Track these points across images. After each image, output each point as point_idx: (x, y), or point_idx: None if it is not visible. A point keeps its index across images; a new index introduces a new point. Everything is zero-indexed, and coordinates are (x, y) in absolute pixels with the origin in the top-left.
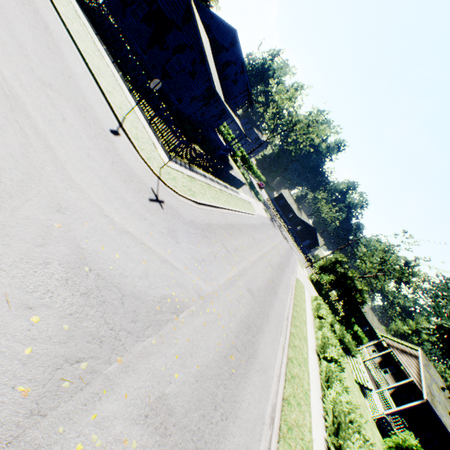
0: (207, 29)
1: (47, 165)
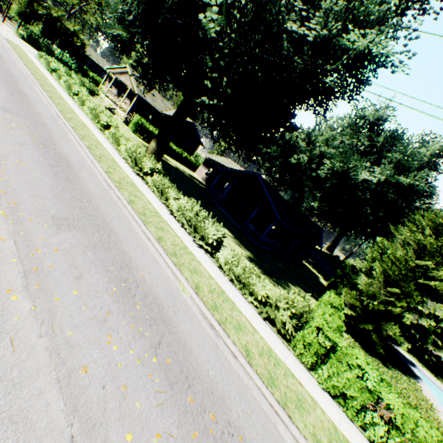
0: None
1: None
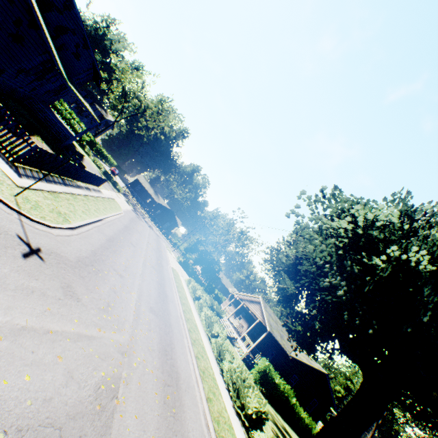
0: None
1: None
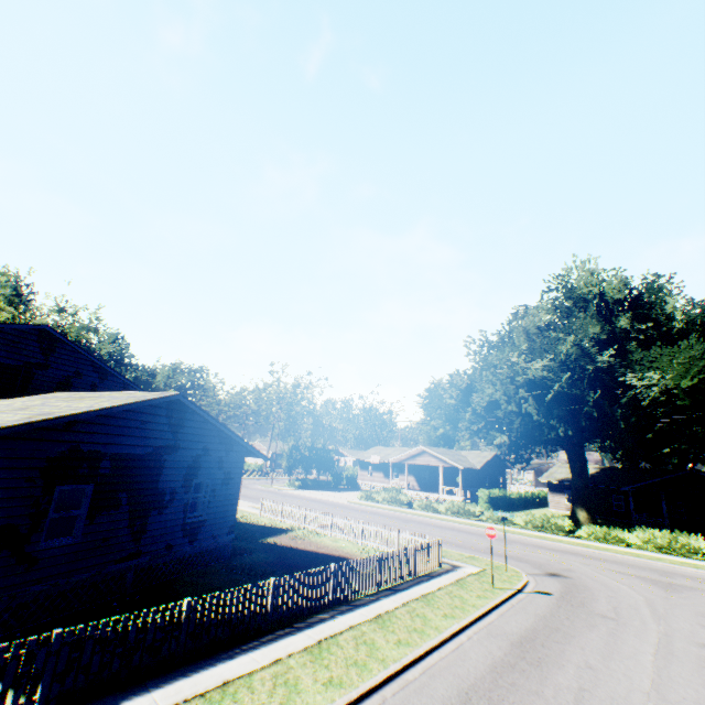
0: None
1: (659, 603)
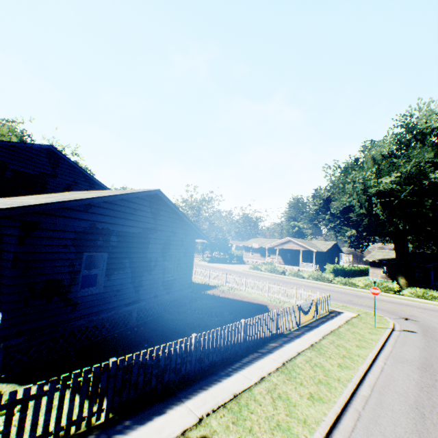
0: None
1: None
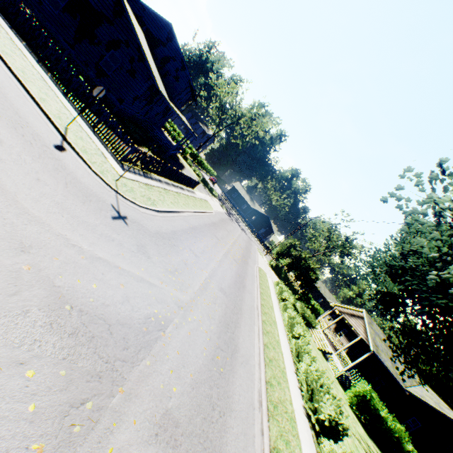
0: (140, 21)
1: None
